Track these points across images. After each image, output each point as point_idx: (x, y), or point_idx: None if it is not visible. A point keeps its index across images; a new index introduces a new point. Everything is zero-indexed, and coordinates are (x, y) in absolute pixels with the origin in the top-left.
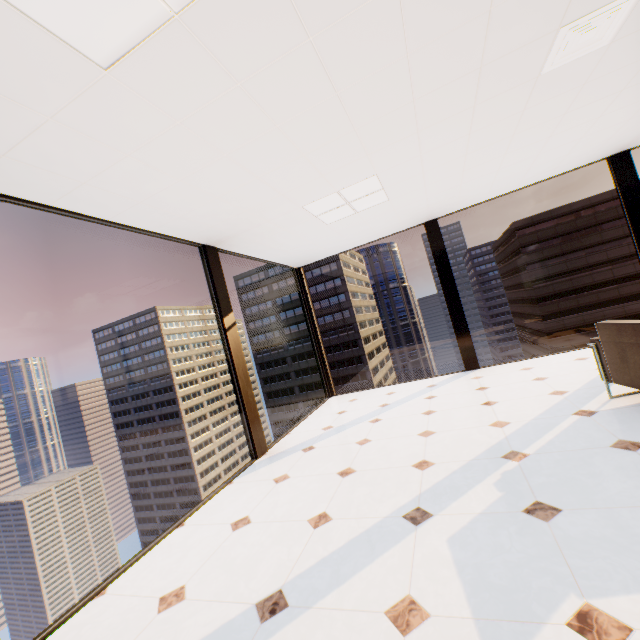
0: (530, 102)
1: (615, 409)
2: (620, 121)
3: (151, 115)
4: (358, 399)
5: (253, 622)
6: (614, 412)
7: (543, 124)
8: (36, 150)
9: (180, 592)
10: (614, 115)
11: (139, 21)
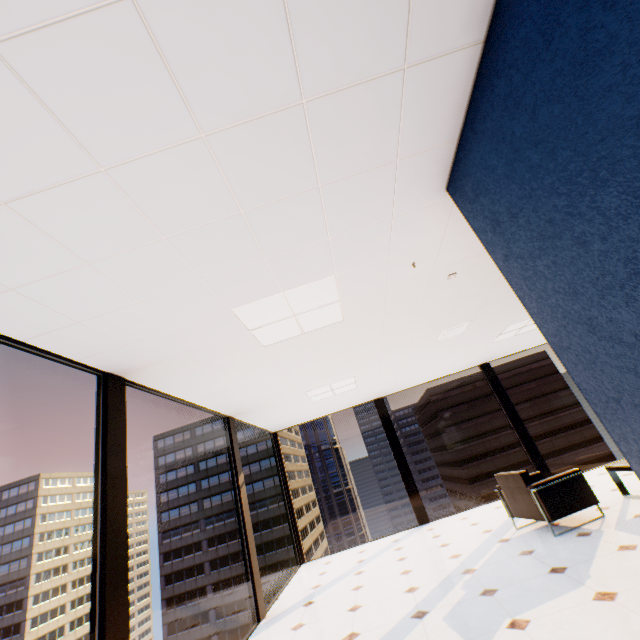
0: (433, 348)
1: (519, 535)
2: (478, 352)
3: (266, 358)
4: (333, 560)
5: None
6: (519, 537)
7: (441, 354)
8: (201, 371)
9: None
10: (474, 350)
11: (290, 335)
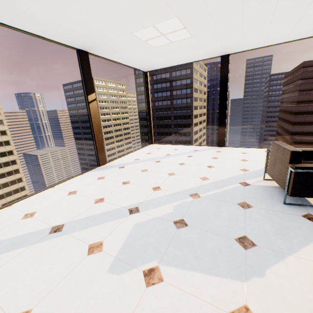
0: None
1: (259, 186)
2: None
3: None
4: (160, 148)
5: (46, 233)
6: (257, 187)
7: None
8: None
9: (33, 214)
10: None
11: None
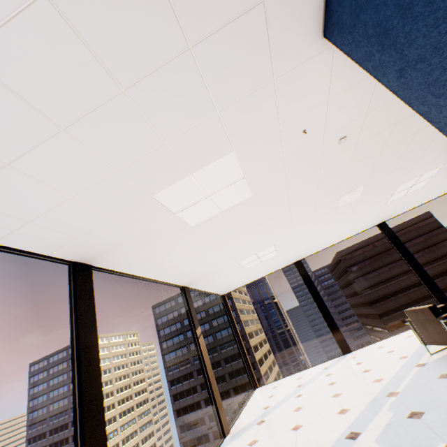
0: (336, 214)
1: (434, 360)
2: (375, 213)
3: (197, 237)
4: (278, 386)
5: None
6: (434, 361)
7: (343, 219)
8: (149, 254)
9: None
10: (371, 212)
11: (211, 215)
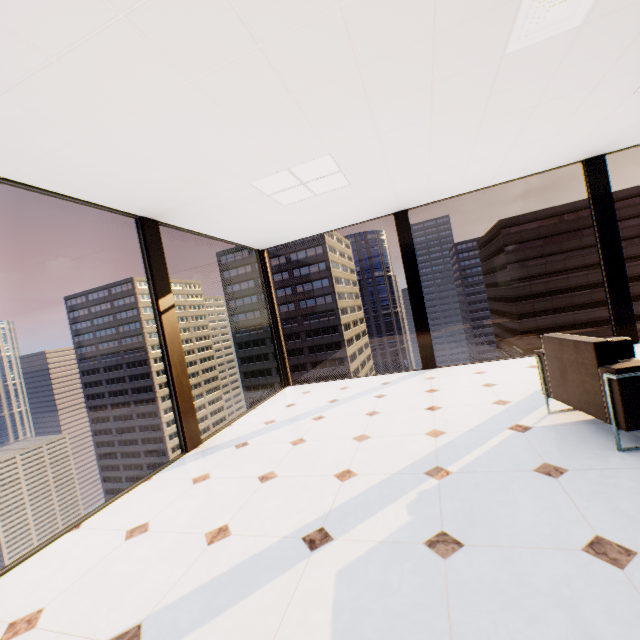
0: (496, 87)
1: (550, 426)
2: (595, 121)
3: (10, 44)
4: (311, 392)
5: None
6: (548, 430)
7: (513, 115)
8: None
9: (34, 617)
10: (589, 113)
11: None
